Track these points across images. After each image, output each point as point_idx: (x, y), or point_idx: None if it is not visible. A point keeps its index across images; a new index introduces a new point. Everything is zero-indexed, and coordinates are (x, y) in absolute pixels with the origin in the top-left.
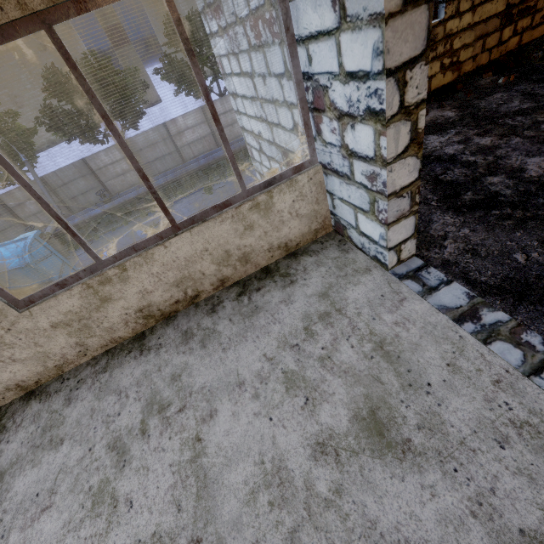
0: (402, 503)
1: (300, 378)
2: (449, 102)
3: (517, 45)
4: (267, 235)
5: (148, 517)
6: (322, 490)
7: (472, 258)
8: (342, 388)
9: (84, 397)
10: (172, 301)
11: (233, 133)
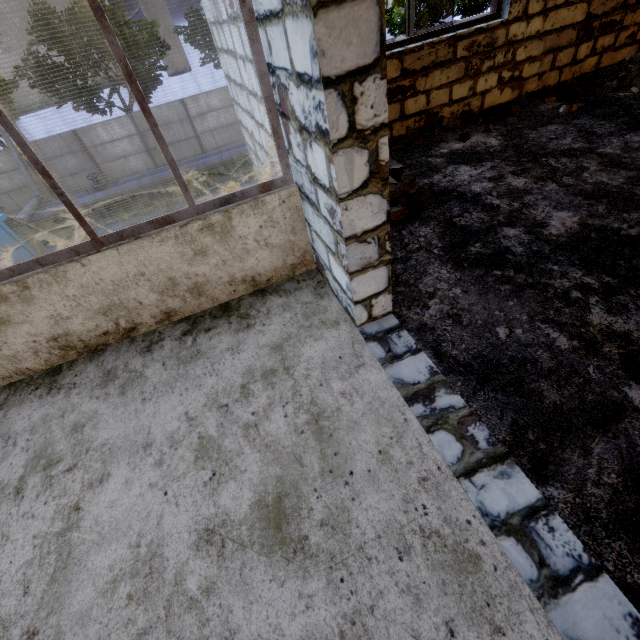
0: (272, 613)
1: (215, 447)
2: (498, 127)
3: (594, 67)
4: (226, 264)
5: None
6: (192, 586)
7: (451, 326)
8: (257, 465)
9: None
10: (100, 332)
11: None
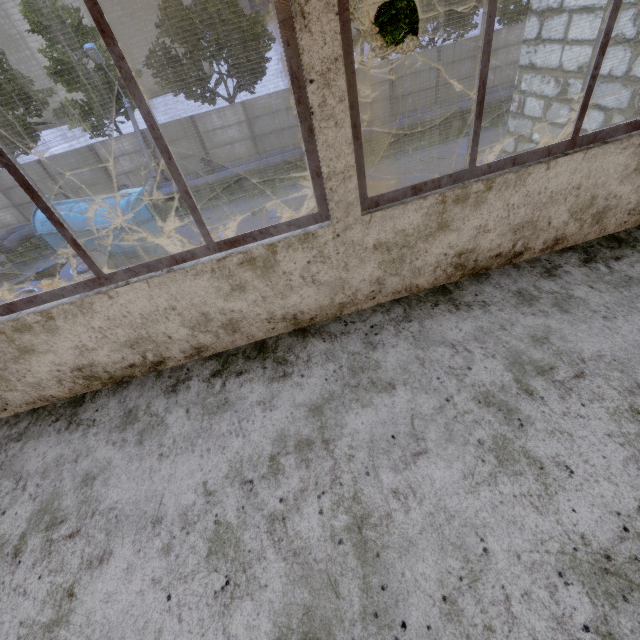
0: None
1: None
2: None
3: None
4: None
5: (612, 488)
6: None
7: None
8: None
9: (394, 344)
10: (495, 252)
11: (368, 116)
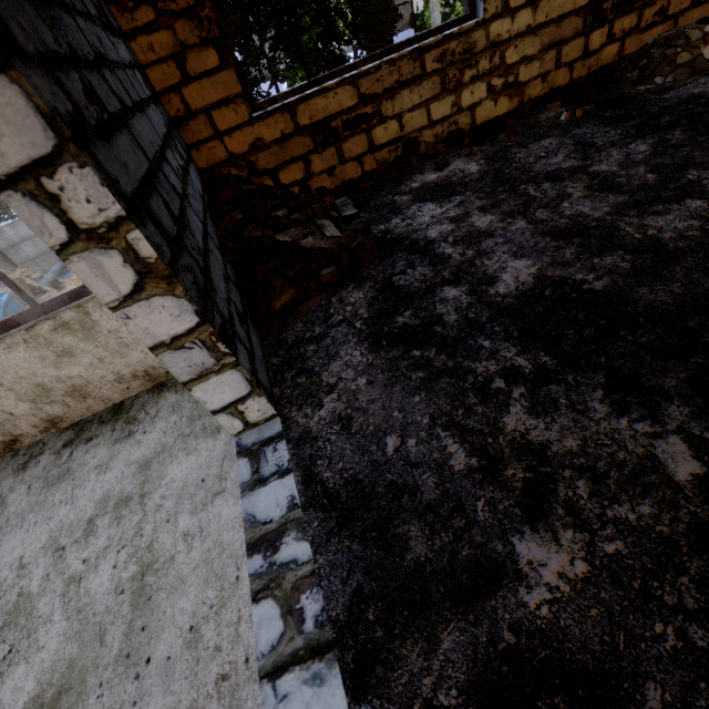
0: None
1: (28, 610)
2: (484, 147)
3: (616, 56)
4: (104, 361)
5: None
6: None
7: (337, 434)
8: (58, 640)
9: None
10: None
11: None
